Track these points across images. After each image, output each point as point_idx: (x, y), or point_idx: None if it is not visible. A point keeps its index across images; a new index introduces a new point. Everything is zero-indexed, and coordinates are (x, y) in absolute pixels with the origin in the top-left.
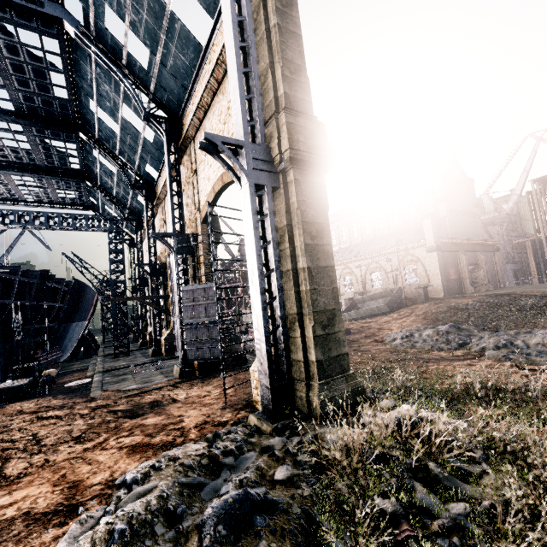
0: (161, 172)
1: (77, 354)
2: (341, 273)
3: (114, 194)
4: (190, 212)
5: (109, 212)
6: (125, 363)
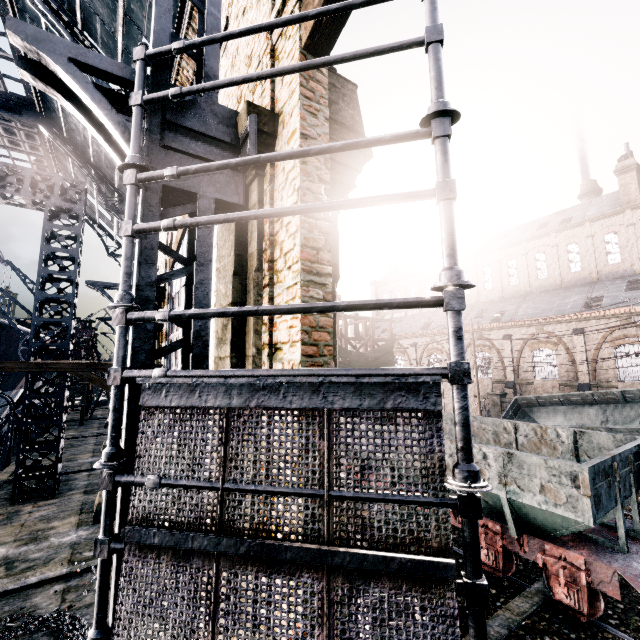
0: (173, 60)
1: (2, 443)
2: (468, 344)
3: (90, 157)
4: (243, 65)
5: (91, 203)
6: (1, 553)
